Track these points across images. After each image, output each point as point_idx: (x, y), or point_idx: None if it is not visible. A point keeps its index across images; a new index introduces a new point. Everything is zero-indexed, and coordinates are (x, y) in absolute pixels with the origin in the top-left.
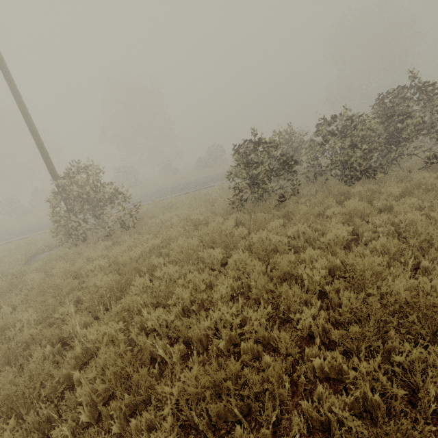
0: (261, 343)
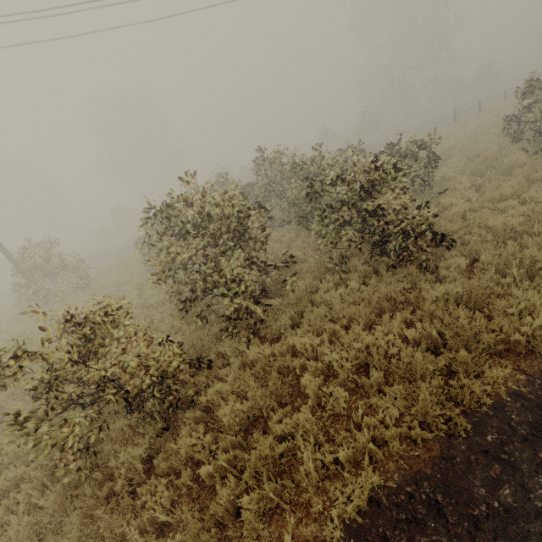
0: None
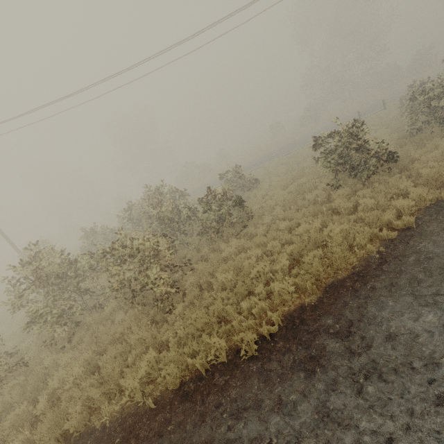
0: None
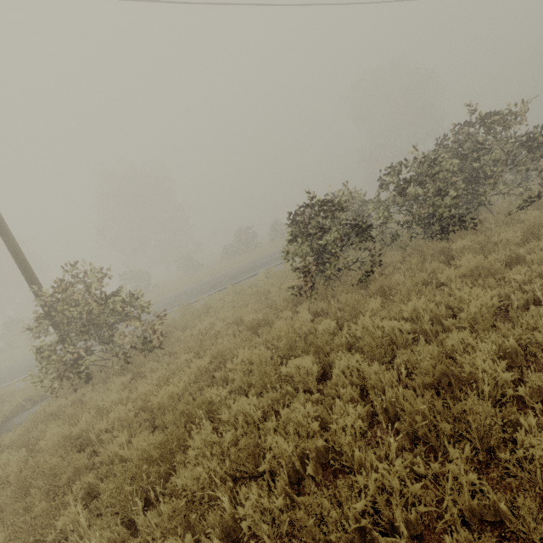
0: (469, 525)
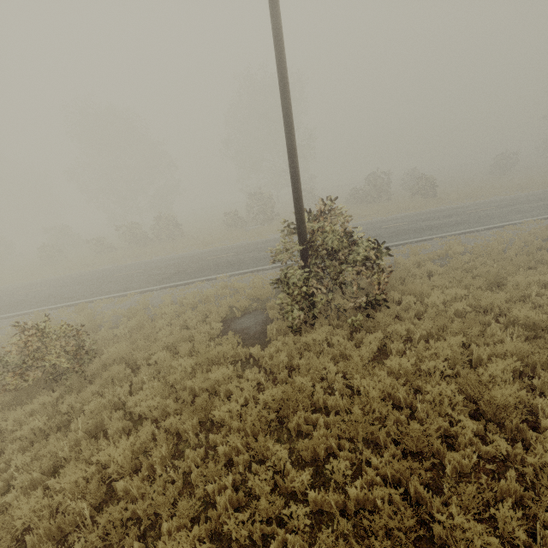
0: None
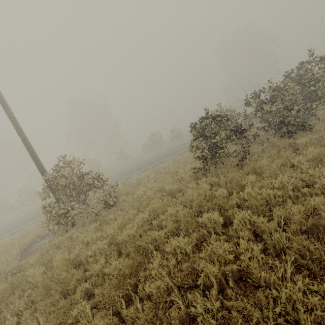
0: None
